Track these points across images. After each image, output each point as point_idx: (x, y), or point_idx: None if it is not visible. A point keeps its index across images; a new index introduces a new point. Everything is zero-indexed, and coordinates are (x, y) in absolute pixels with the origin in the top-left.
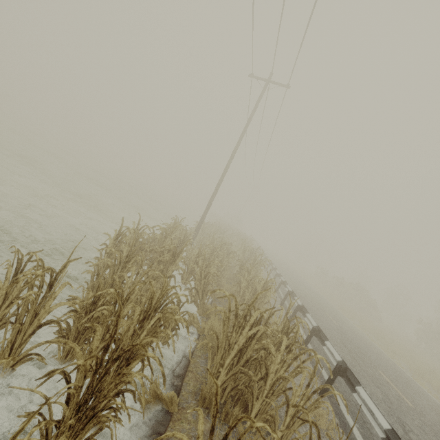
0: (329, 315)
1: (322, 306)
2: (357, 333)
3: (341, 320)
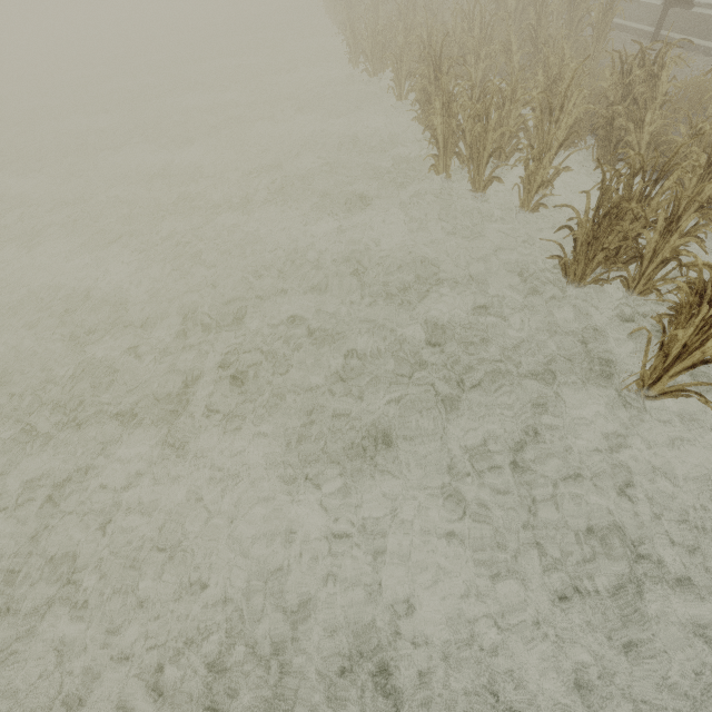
0: None
1: None
2: None
3: None
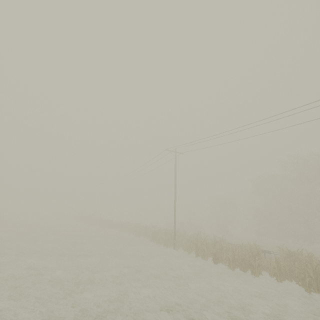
0: None
1: None
2: None
3: None
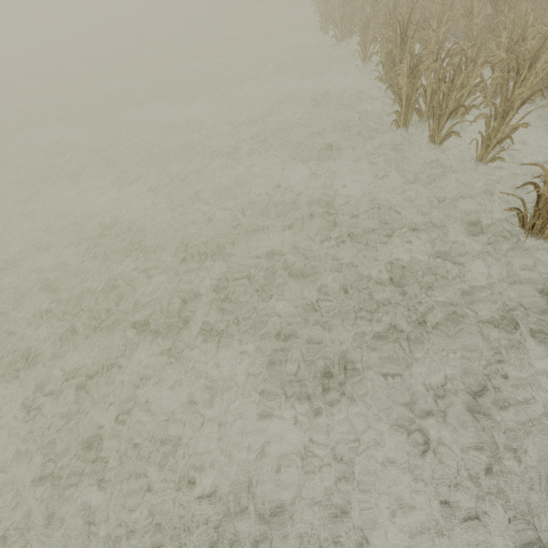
0: None
1: None
2: None
3: None
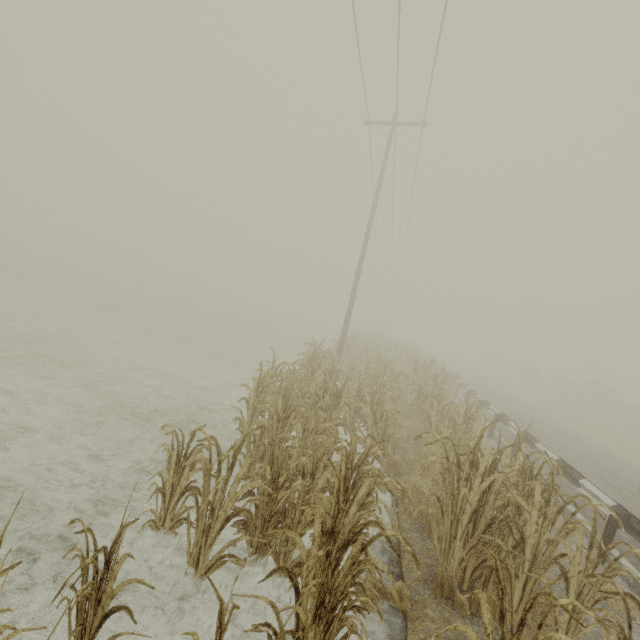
0: (566, 440)
1: (549, 428)
2: (619, 460)
3: (586, 444)
